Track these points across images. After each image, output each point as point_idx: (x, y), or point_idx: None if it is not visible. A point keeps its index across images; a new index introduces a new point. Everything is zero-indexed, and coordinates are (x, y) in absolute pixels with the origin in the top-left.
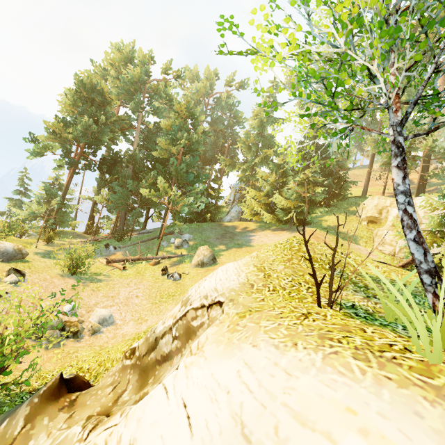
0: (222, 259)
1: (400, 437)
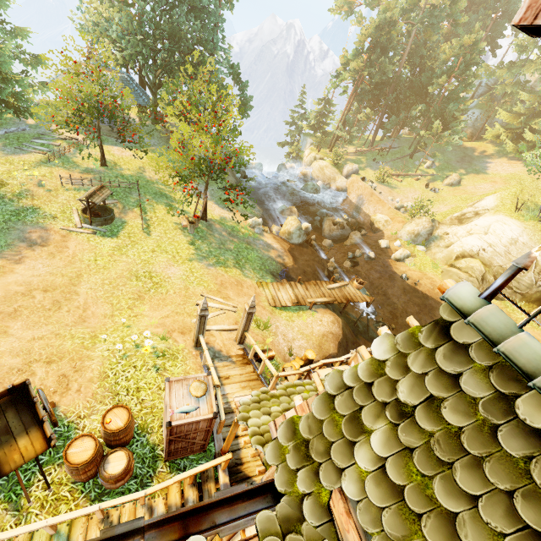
0: (464, 182)
1: (515, 222)
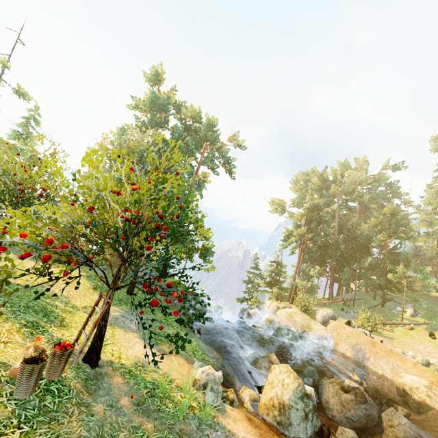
0: None
1: None
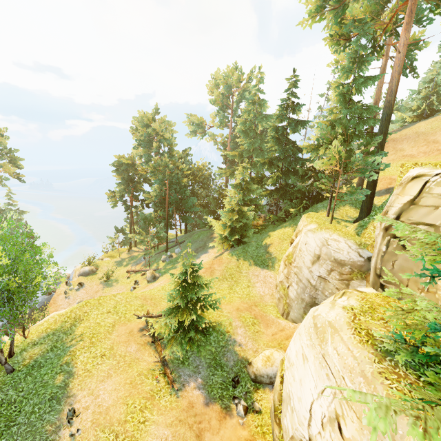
0: (162, 277)
1: None
